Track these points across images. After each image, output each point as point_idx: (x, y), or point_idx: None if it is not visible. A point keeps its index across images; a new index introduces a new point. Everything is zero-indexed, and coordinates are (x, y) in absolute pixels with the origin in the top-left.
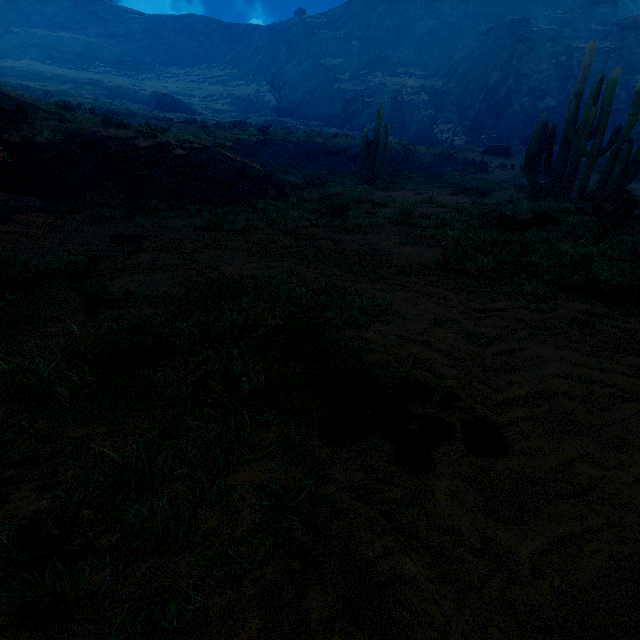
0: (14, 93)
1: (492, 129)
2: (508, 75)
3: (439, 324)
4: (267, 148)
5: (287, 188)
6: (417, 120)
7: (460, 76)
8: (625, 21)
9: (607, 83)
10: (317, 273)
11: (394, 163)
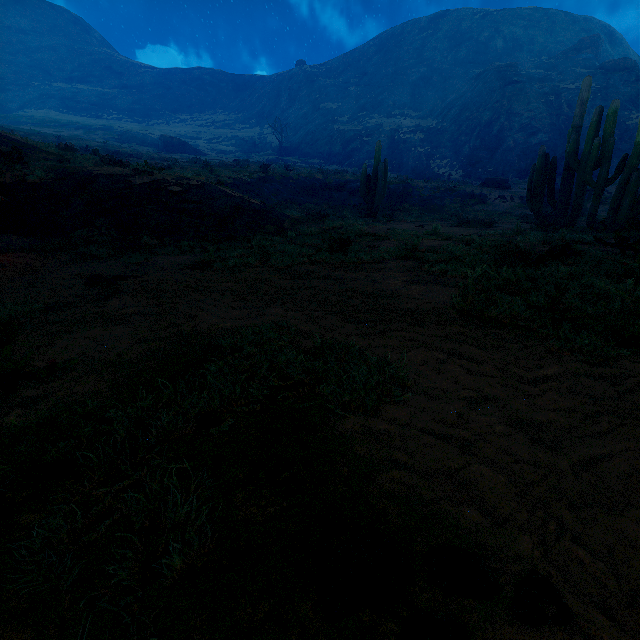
0: (17, 136)
1: (488, 163)
2: (500, 114)
3: (477, 405)
4: (268, 184)
5: (286, 222)
6: (414, 156)
7: (453, 116)
8: (608, 64)
9: (607, 115)
10: (312, 323)
11: (394, 196)
